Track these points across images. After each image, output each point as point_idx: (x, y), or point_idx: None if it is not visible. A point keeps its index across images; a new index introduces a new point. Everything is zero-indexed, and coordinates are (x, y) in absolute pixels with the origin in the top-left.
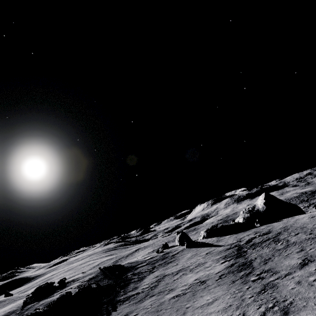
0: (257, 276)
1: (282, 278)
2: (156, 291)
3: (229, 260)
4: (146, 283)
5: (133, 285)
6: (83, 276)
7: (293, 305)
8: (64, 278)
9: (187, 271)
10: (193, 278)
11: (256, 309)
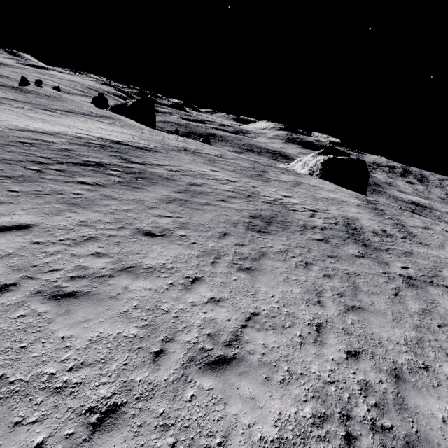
0: None
1: None
2: None
3: None
4: None
5: None
6: None
7: None
8: None
9: None
10: None
11: None
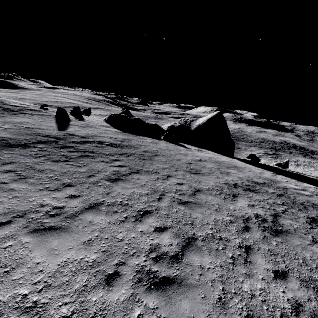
0: None
1: None
2: None
3: None
4: None
5: None
6: None
7: None
8: None
9: None
10: None
11: None
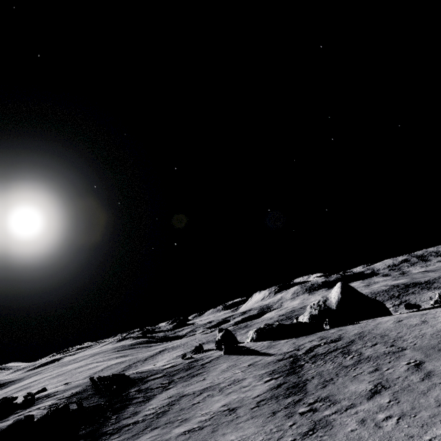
0: (308, 407)
1: (341, 412)
2: (163, 420)
3: (276, 378)
4: (152, 407)
5: (132, 409)
6: (65, 389)
7: None
8: (43, 388)
9: (215, 391)
10: (220, 403)
11: None
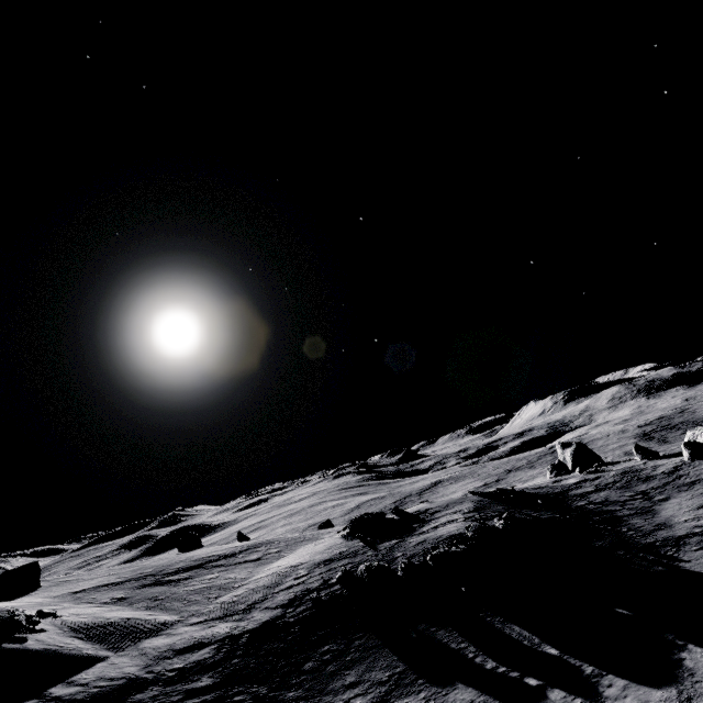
0: None
1: None
2: None
3: None
4: (686, 518)
5: (640, 521)
6: (438, 506)
7: None
8: (328, 520)
9: None
10: None
11: None
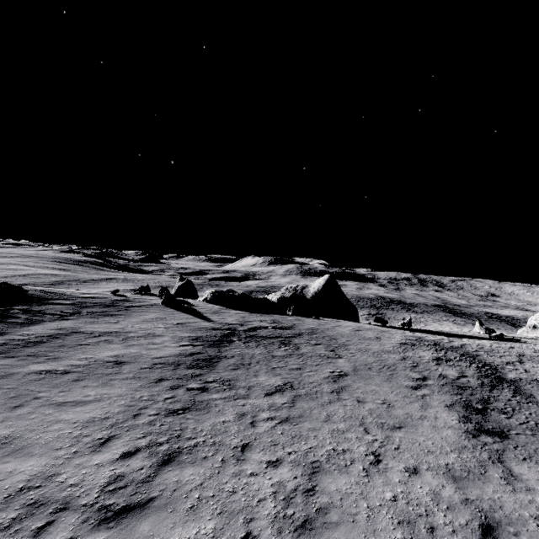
0: (202, 385)
1: (230, 400)
2: (28, 351)
3: (196, 345)
4: (29, 333)
5: (1, 328)
6: None
7: (193, 451)
8: None
9: (117, 339)
10: (112, 353)
11: (135, 440)
